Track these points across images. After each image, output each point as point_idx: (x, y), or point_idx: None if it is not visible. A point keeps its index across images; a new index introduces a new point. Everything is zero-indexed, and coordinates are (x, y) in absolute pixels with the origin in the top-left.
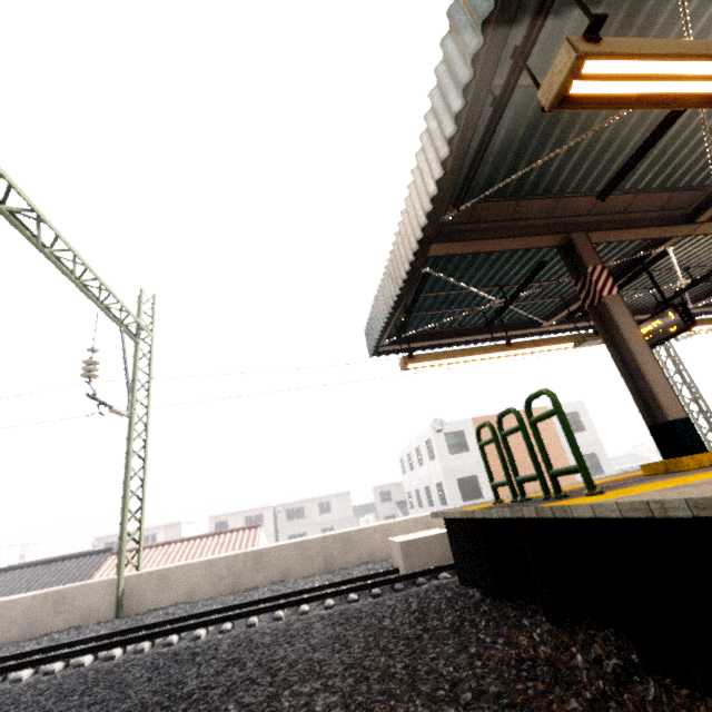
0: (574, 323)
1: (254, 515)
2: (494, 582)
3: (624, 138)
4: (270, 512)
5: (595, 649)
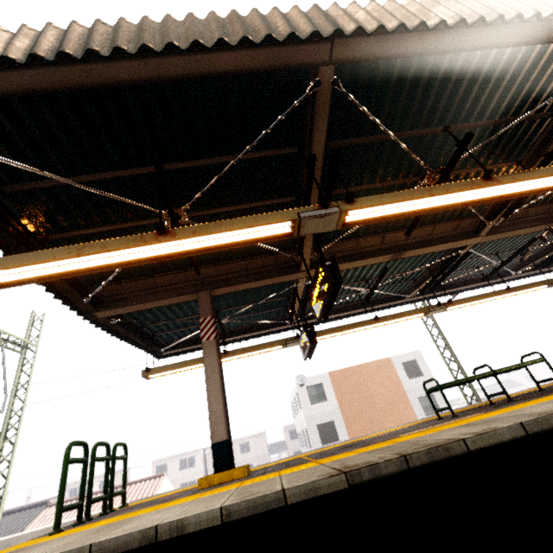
0: (292, 326)
1: (187, 458)
2: None
3: None
4: (200, 454)
5: None
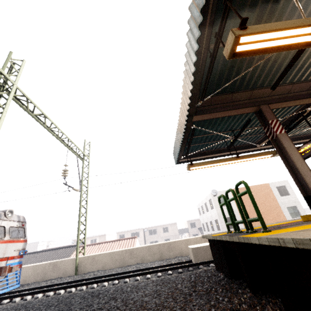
0: (271, 145)
1: (135, 232)
2: (228, 270)
3: (281, 61)
4: (142, 231)
5: (268, 308)
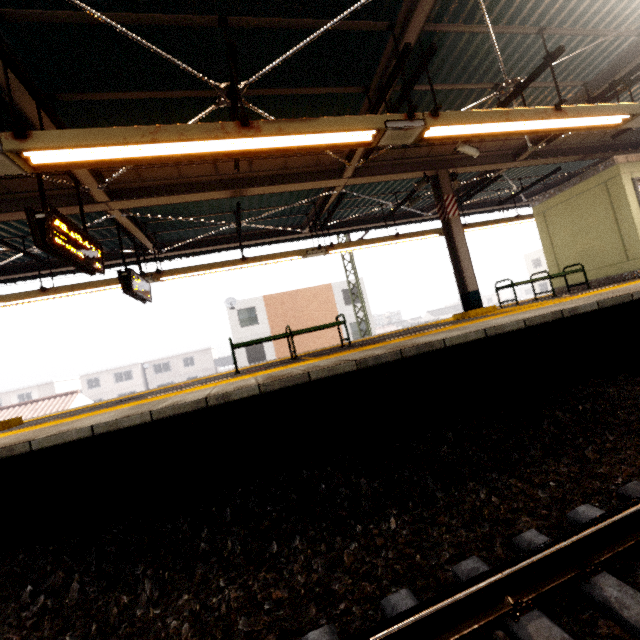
0: (144, 260)
1: (123, 372)
2: None
3: None
4: (138, 368)
5: None
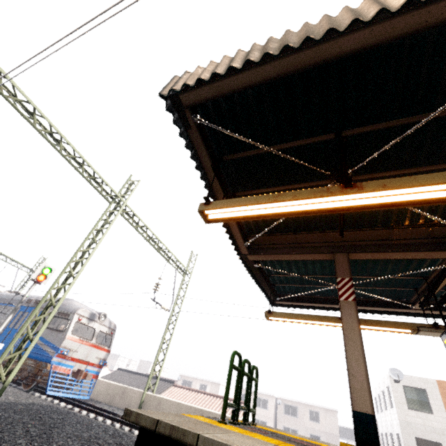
0: (423, 312)
1: (261, 398)
2: None
3: None
4: (273, 401)
5: None
